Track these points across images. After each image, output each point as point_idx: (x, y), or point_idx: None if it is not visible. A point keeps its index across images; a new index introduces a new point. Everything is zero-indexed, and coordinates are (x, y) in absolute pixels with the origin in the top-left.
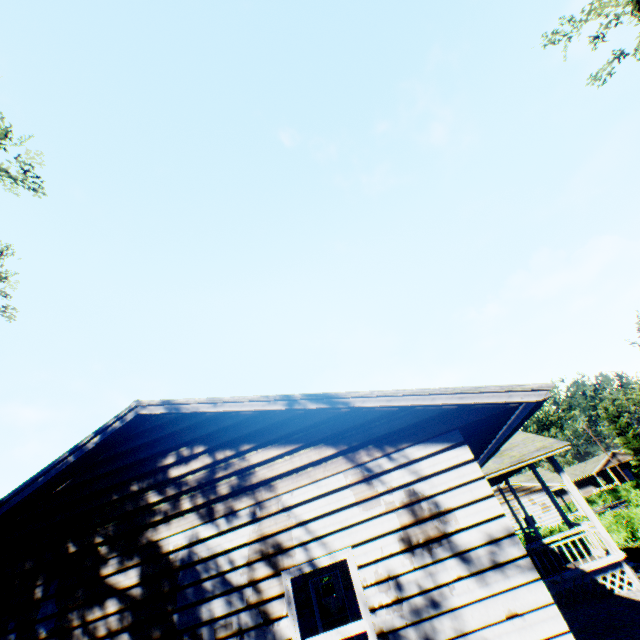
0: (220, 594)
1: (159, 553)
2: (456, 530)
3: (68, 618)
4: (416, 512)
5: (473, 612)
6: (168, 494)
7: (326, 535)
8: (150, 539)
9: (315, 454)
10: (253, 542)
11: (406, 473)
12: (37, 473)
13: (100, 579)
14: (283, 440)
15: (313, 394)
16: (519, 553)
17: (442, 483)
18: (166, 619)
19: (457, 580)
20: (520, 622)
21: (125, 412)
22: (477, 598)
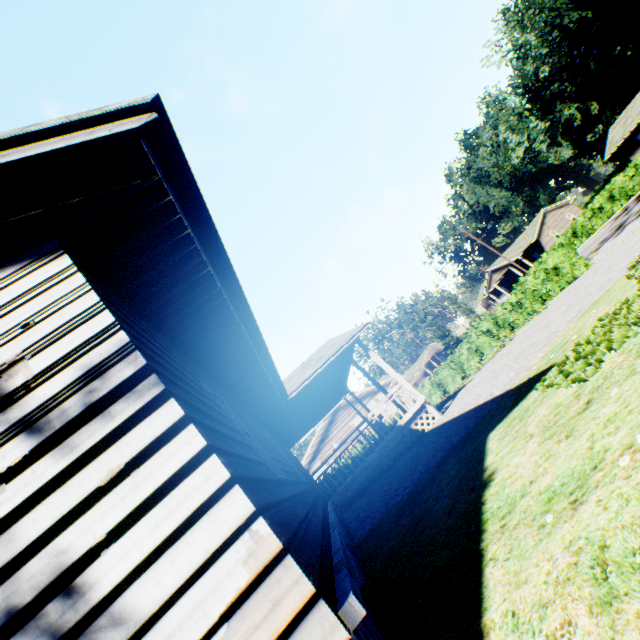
0: None
1: None
2: (25, 386)
3: None
4: None
5: (39, 513)
6: None
7: None
8: None
9: None
10: None
11: None
12: None
13: None
14: None
15: None
16: (138, 372)
17: (10, 323)
18: None
19: (14, 472)
20: (129, 481)
21: None
22: (51, 483)
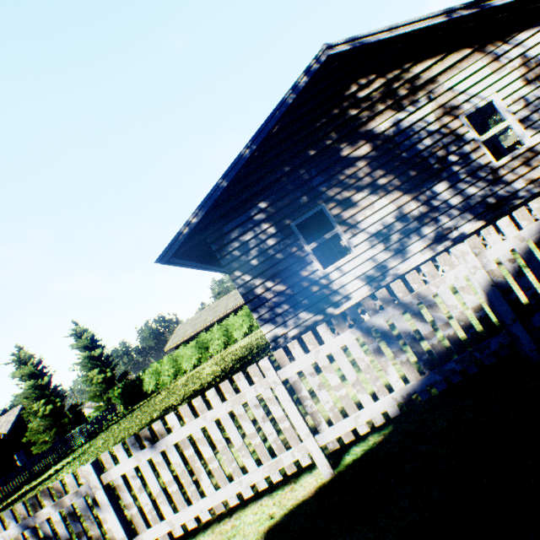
0: (425, 138)
1: (376, 135)
2: None
3: (335, 179)
4: (528, 67)
5: None
6: (363, 107)
7: (478, 93)
8: (365, 131)
9: (457, 57)
10: (435, 111)
11: (519, 50)
12: (274, 109)
13: (343, 158)
14: (432, 55)
15: (467, 3)
16: None
17: None
18: (398, 158)
19: None
20: None
21: (320, 55)
22: None
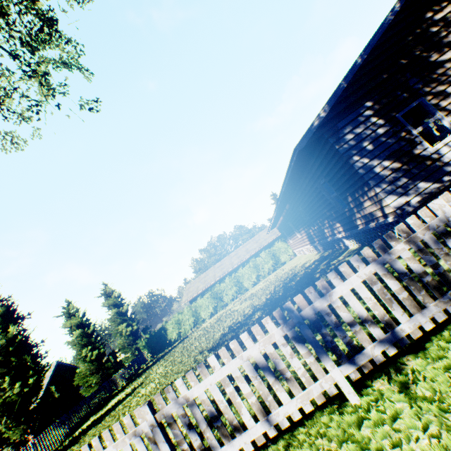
0: None
1: None
2: None
3: (428, 78)
4: None
5: None
6: (441, 26)
7: None
8: (446, 42)
9: None
10: None
11: None
12: (379, 27)
13: (432, 63)
14: None
15: None
16: None
17: None
18: None
19: None
20: None
21: None
22: None
